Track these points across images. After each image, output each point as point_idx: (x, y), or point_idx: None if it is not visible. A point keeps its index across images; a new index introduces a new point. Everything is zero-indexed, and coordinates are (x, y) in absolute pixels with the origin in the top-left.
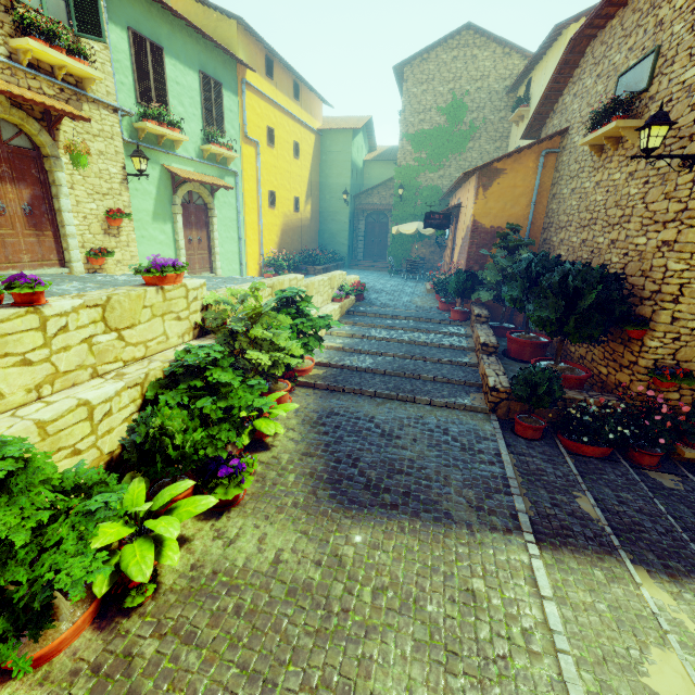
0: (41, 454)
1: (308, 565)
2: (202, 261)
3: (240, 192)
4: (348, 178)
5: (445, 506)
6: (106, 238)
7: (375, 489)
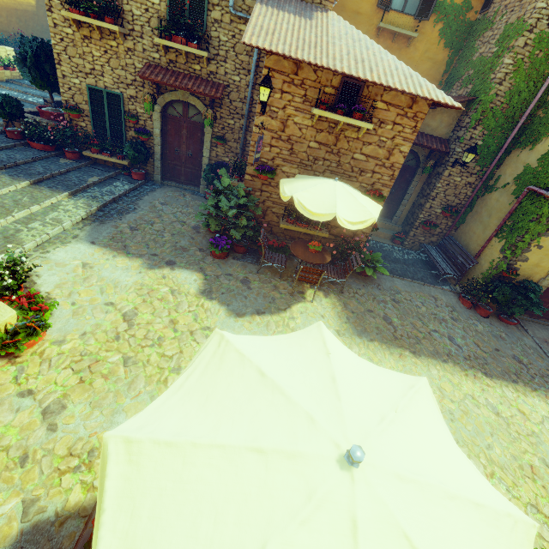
0: None
1: None
2: None
3: None
4: None
5: None
6: None
7: None
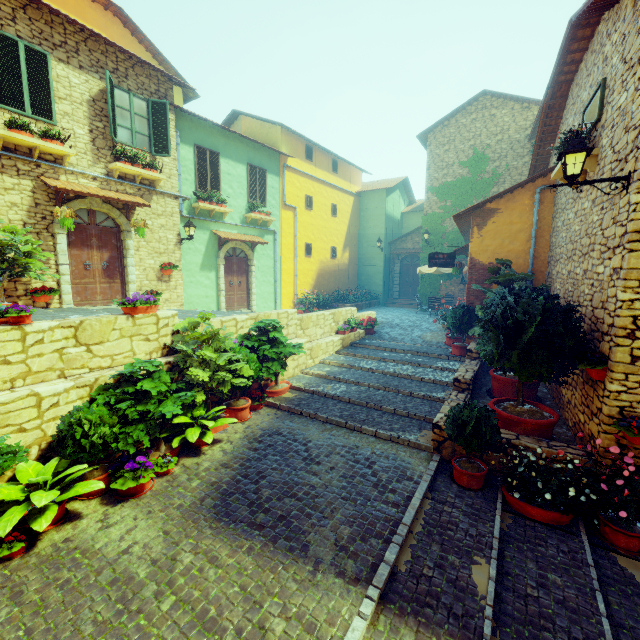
0: None
1: (145, 561)
2: (241, 299)
3: (278, 246)
4: (382, 228)
5: (309, 538)
6: (159, 283)
7: (256, 507)
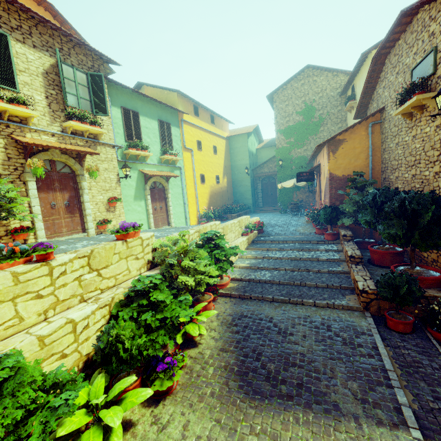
0: (29, 363)
1: None
2: (163, 219)
3: (183, 178)
4: (247, 160)
5: (333, 398)
6: (108, 213)
7: (273, 380)
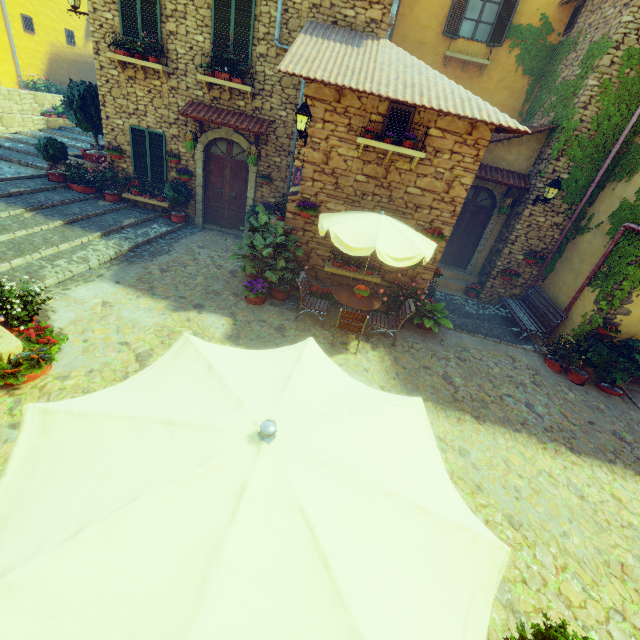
0: None
1: None
2: None
3: None
4: None
5: None
6: None
7: None
